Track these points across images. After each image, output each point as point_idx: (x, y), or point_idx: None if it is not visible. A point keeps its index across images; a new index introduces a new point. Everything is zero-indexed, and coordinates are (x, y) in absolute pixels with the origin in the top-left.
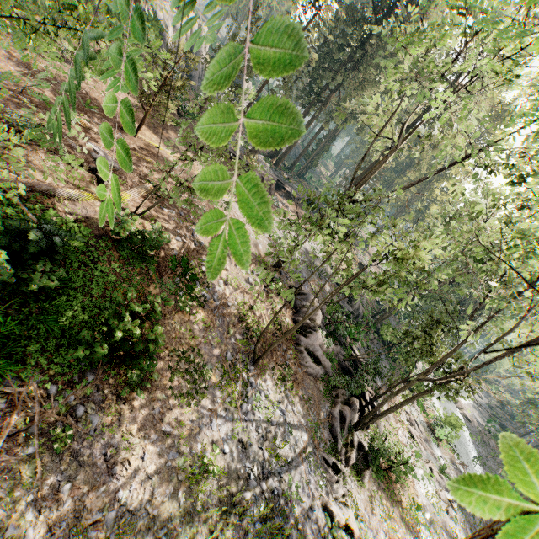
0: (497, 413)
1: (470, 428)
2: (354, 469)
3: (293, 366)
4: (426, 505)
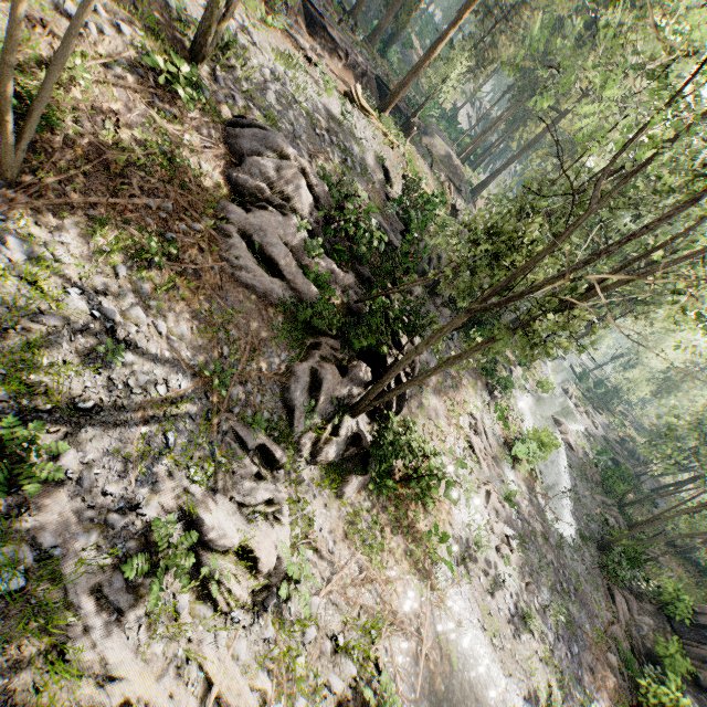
0: (613, 448)
1: (571, 457)
2: (331, 470)
3: (194, 253)
4: (463, 539)
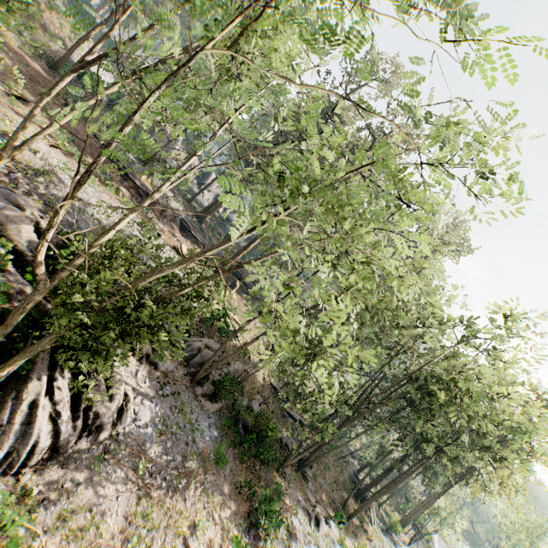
0: None
1: None
2: None
3: None
4: None
